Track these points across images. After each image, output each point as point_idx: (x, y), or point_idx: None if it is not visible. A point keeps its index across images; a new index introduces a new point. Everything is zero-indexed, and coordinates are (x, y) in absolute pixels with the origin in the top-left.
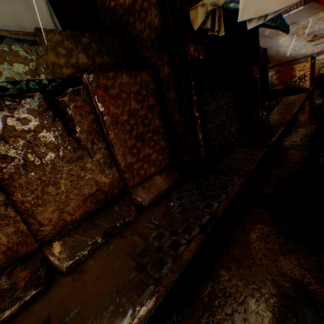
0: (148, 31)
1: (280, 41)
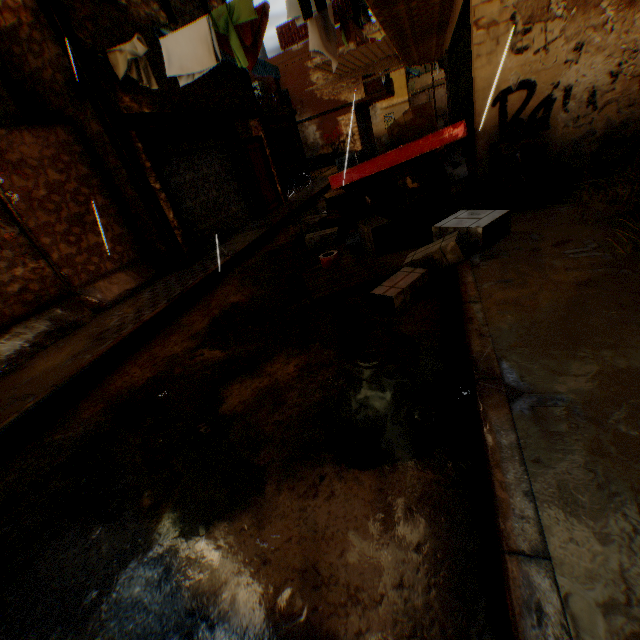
0: (52, 72)
1: (313, 79)
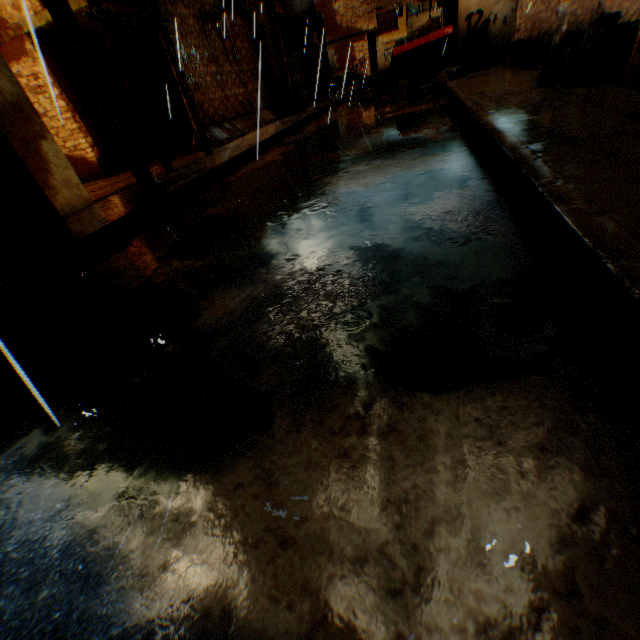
0: None
1: (335, 8)
